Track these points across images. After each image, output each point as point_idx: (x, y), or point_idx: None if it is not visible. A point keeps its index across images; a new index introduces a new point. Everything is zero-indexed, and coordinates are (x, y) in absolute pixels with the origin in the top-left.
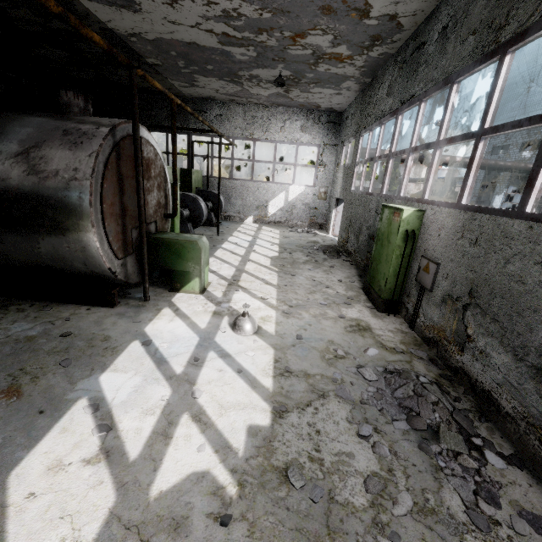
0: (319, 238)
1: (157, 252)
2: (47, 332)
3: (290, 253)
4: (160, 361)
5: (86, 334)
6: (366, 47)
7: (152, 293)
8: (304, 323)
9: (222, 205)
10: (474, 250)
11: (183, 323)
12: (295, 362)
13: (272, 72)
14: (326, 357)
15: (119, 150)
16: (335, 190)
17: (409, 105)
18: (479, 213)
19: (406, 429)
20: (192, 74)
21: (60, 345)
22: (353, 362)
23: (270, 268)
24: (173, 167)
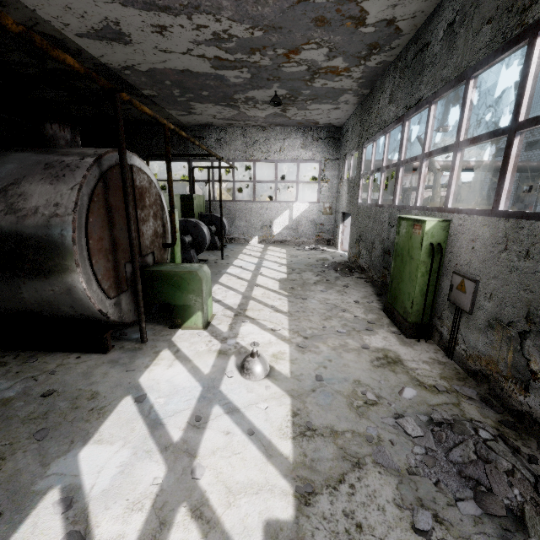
0: (328, 254)
1: (155, 286)
2: (27, 391)
3: (299, 274)
4: (154, 423)
5: (71, 390)
6: (363, 57)
7: (150, 332)
8: (323, 358)
9: (225, 228)
10: (526, 264)
11: (183, 369)
12: (317, 414)
13: (267, 92)
14: (354, 405)
15: (107, 180)
16: (341, 204)
17: (416, 109)
18: (527, 220)
19: (478, 515)
20: (188, 102)
21: (39, 408)
22: (388, 409)
23: (279, 293)
24: (169, 194)
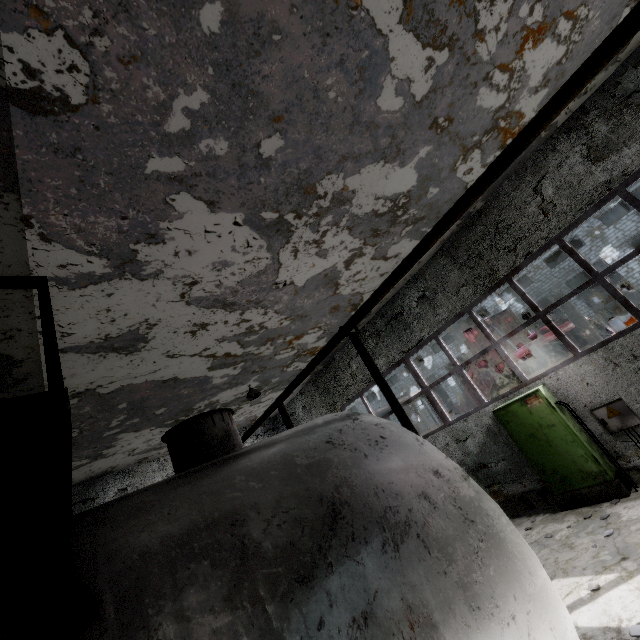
0: None
1: None
2: None
3: None
4: None
5: None
6: None
7: None
8: None
9: None
10: None
11: None
12: None
13: (238, 389)
14: None
15: None
16: None
17: (419, 348)
18: (611, 343)
19: None
20: (116, 435)
21: None
22: None
23: None
24: None
